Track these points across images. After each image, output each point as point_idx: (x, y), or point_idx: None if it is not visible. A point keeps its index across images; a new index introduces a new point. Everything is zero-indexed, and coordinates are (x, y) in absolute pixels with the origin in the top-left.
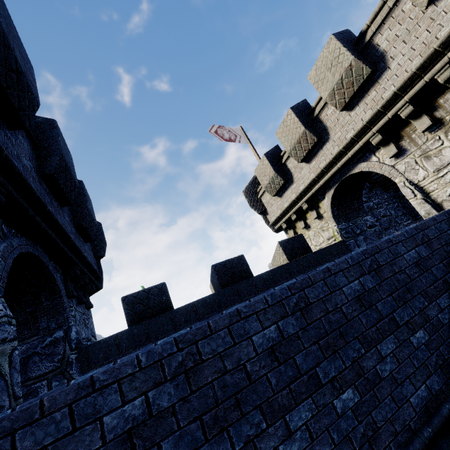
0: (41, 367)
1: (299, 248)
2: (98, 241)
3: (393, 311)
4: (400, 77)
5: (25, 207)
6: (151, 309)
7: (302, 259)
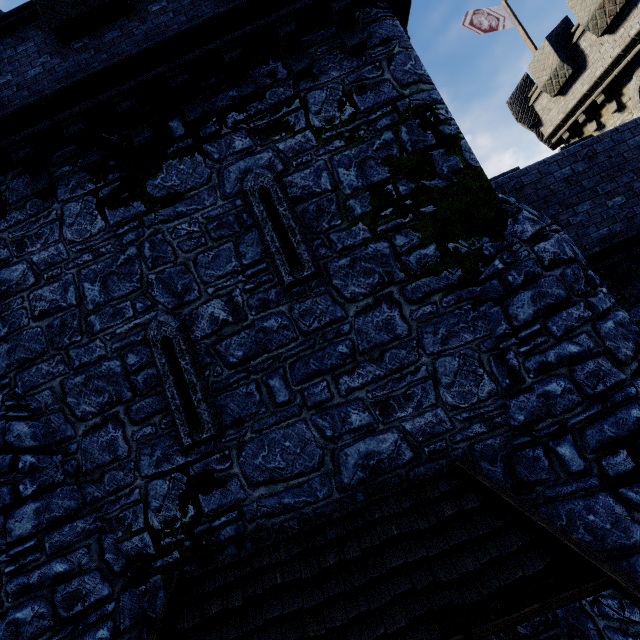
0: None
1: None
2: None
3: None
4: None
5: None
6: None
7: None
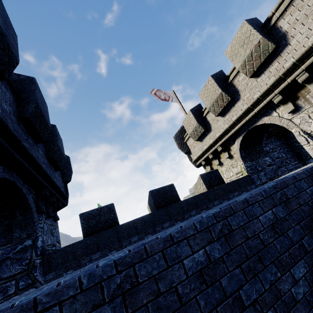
0: (12, 269)
1: (215, 180)
2: (66, 170)
3: (301, 238)
4: (298, 51)
5: (1, 141)
6: (102, 223)
7: (218, 188)
